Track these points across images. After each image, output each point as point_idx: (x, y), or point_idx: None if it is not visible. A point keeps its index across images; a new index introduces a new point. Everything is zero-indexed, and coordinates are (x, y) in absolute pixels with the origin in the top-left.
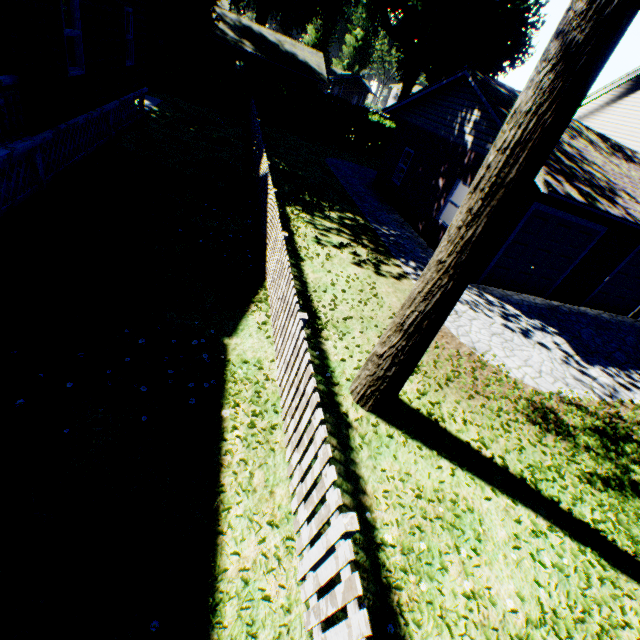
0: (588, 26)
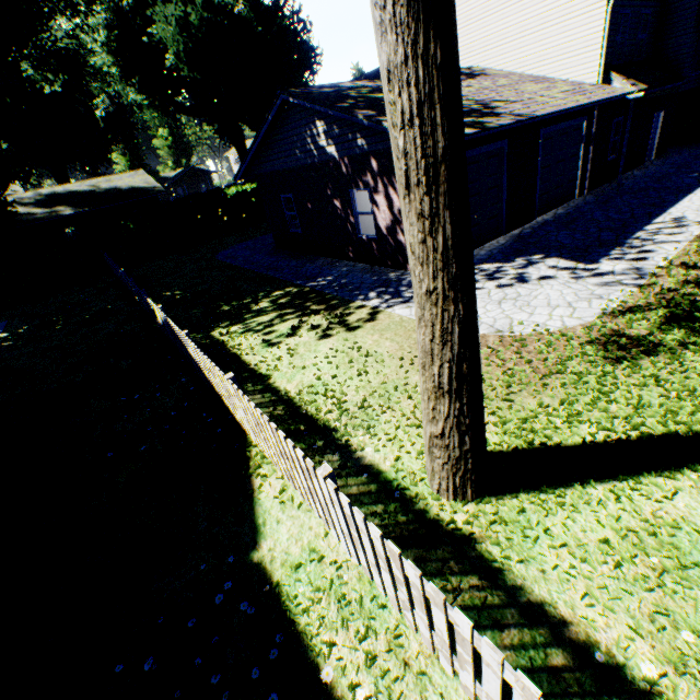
0: None
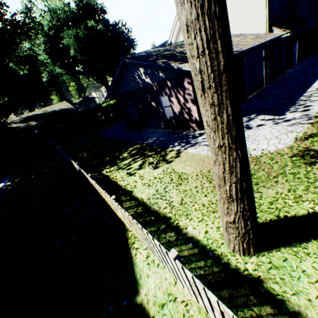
0: None
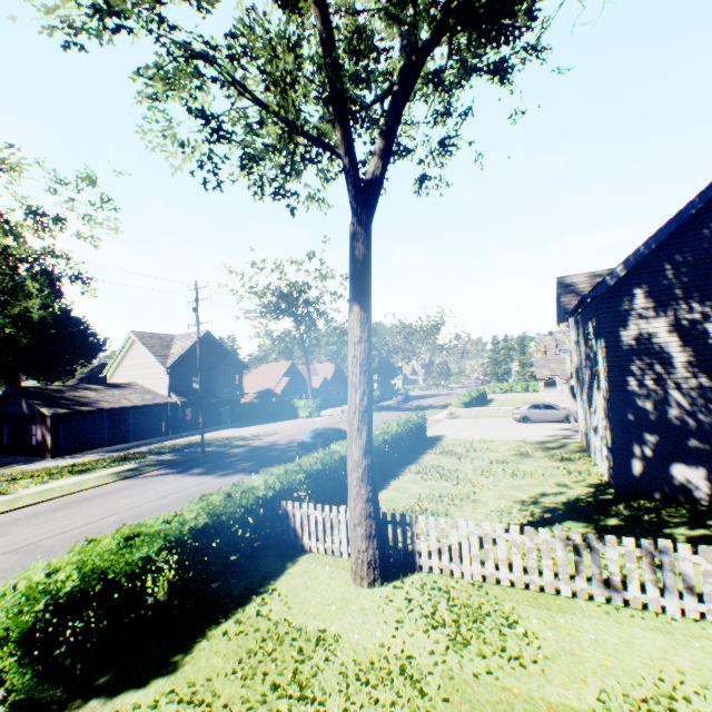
0: None
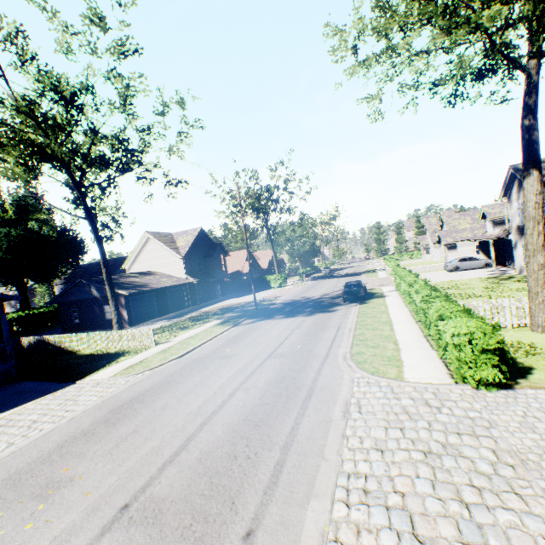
0: (109, 281)
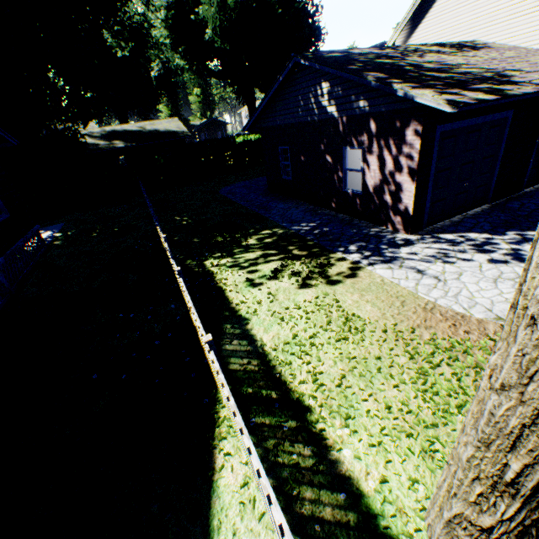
0: None
